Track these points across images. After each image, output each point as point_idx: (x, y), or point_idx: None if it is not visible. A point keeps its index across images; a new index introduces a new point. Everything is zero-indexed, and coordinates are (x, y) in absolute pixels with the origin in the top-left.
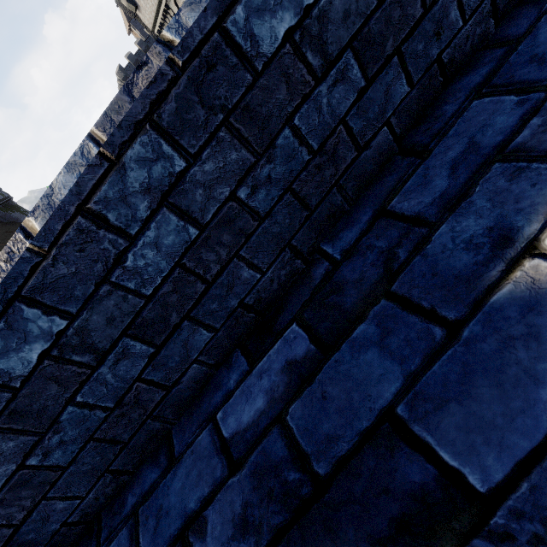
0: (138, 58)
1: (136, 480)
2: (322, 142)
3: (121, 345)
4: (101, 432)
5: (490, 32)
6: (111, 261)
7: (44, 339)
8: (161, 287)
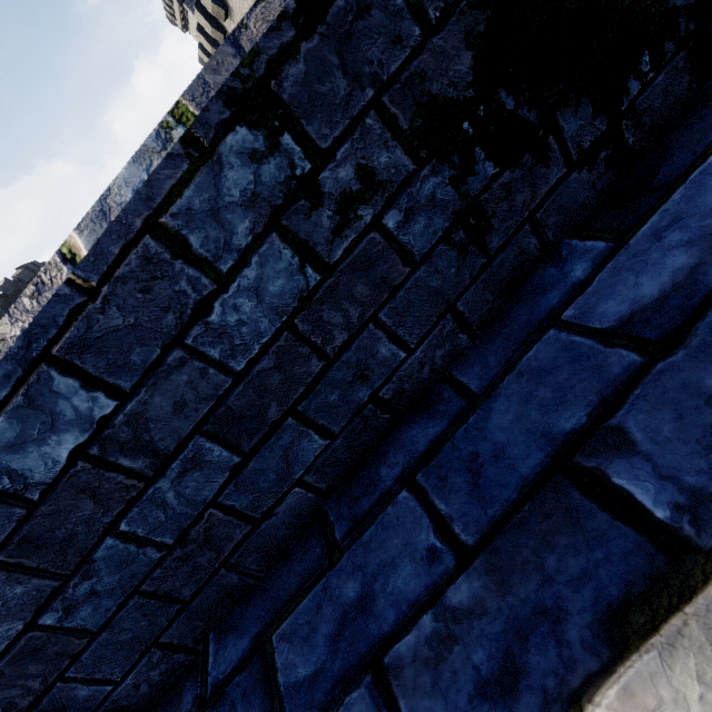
0: None
1: None
2: (181, 533)
3: None
4: None
5: (463, 347)
6: None
7: None
8: None
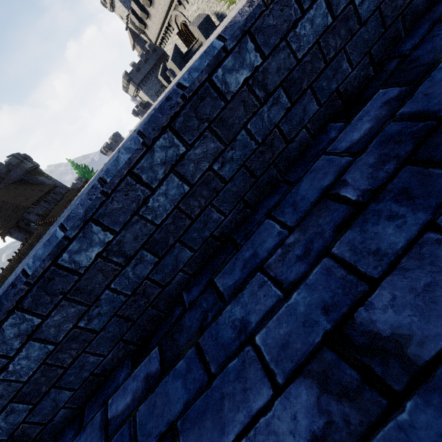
0: (140, 66)
1: (257, 210)
2: None
3: (277, 93)
4: (249, 161)
5: None
6: (291, 24)
7: (249, 69)
8: (305, 56)
